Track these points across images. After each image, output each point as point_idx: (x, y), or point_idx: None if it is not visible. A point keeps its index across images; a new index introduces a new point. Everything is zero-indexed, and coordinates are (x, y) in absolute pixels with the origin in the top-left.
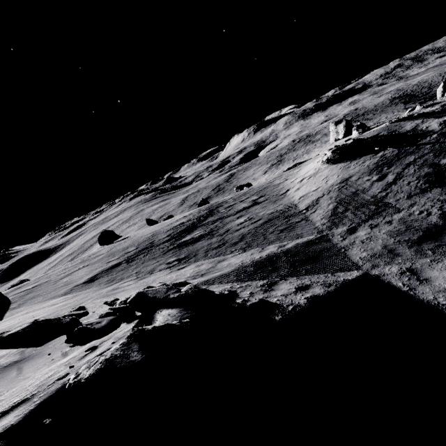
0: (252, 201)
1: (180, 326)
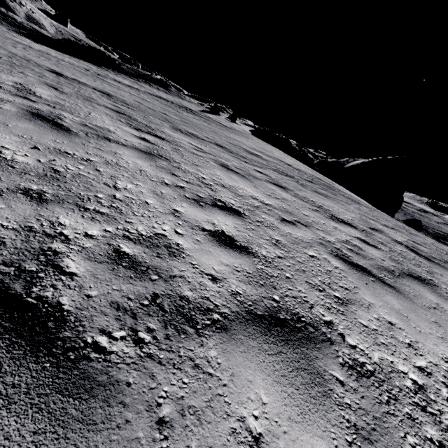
0: None
1: None
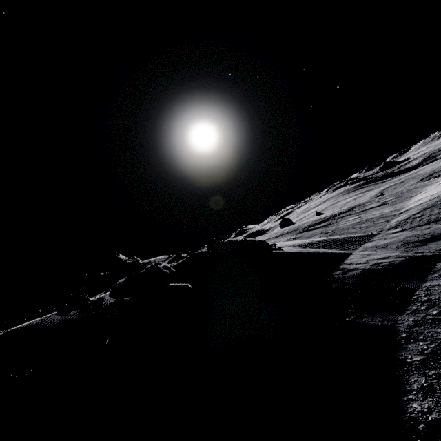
0: (382, 202)
1: (242, 243)
